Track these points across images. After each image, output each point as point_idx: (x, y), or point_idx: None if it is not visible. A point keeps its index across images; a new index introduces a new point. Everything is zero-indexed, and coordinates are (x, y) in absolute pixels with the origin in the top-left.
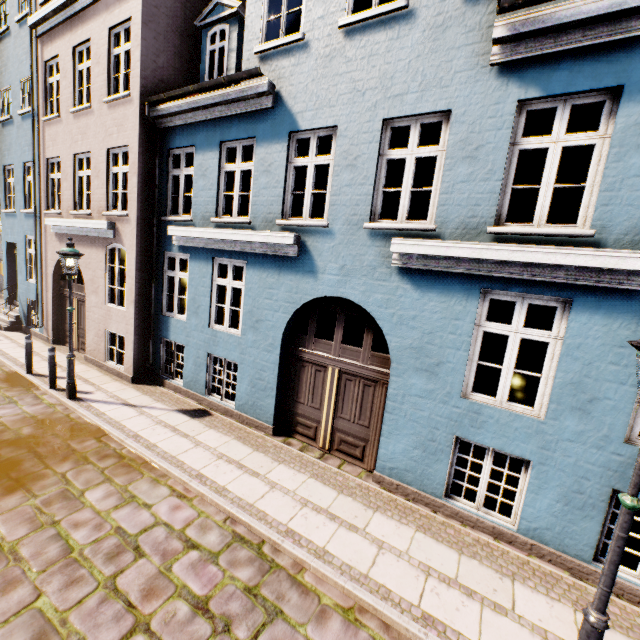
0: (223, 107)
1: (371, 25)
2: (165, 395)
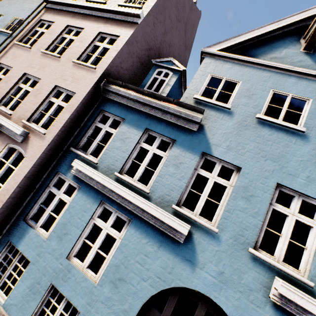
0: (159, 111)
1: (277, 127)
2: None
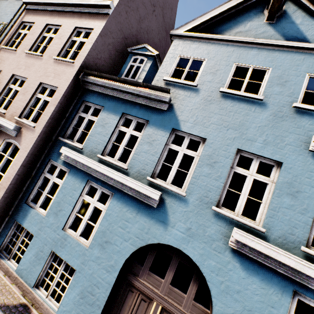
0: (133, 96)
1: (239, 98)
2: None
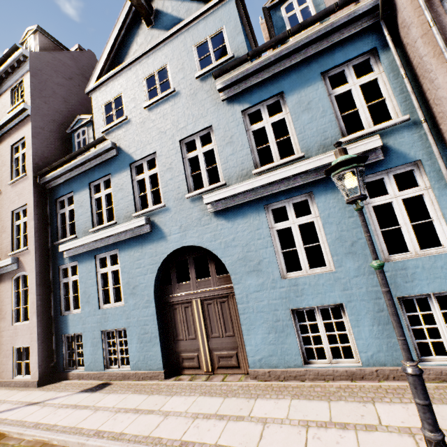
0: (87, 164)
1: (160, 103)
2: (69, 385)
